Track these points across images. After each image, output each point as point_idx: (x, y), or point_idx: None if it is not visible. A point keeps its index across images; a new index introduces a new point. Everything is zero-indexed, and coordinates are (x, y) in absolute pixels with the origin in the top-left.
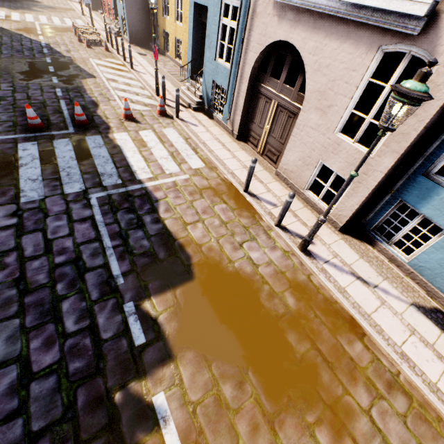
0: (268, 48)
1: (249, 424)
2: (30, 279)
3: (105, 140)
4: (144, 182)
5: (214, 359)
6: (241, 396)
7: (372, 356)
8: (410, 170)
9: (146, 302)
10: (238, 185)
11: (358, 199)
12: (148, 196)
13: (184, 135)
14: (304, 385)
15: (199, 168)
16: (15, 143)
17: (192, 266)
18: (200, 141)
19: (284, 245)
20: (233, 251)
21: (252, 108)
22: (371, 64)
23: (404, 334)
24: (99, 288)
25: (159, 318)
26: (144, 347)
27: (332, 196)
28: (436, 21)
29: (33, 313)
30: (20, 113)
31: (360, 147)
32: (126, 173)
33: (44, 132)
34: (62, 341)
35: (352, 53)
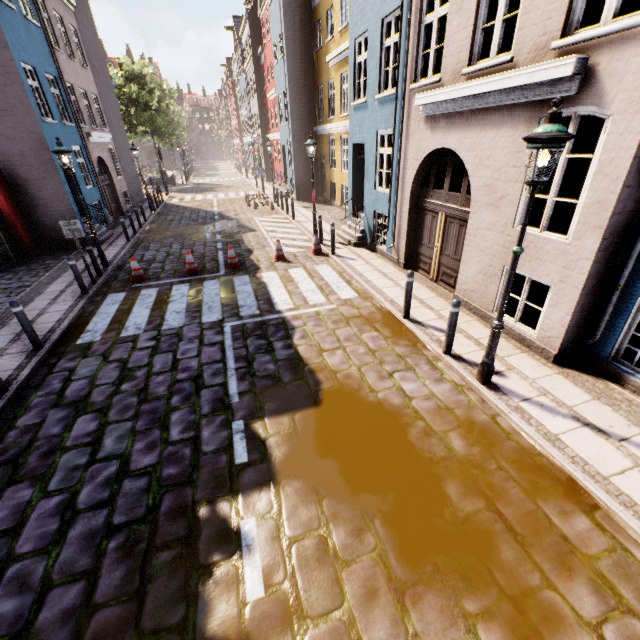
0: (427, 161)
1: (364, 585)
2: (151, 390)
3: (252, 279)
4: (283, 312)
5: (327, 495)
6: (358, 546)
7: (612, 543)
8: (633, 249)
9: (258, 422)
10: (397, 312)
11: (567, 306)
12: (285, 324)
13: (338, 270)
14: (465, 556)
15: (350, 298)
16: (171, 286)
17: (321, 391)
18: (355, 273)
19: (456, 378)
20: (378, 380)
21: (419, 228)
22: None
23: None
24: (212, 404)
25: (268, 440)
26: (244, 467)
27: None
28: (592, 75)
29: (145, 419)
30: (182, 263)
31: (550, 235)
32: (266, 305)
33: (198, 276)
34: (163, 447)
35: (512, 136)
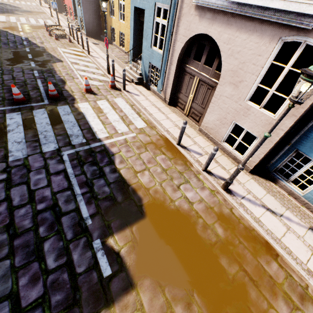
0: (191, 39)
1: None
2: (17, 224)
3: (72, 109)
4: (103, 140)
5: (166, 285)
6: None
7: (286, 274)
8: (304, 128)
9: (110, 239)
10: (173, 140)
11: (264, 149)
12: (106, 151)
13: (129, 103)
14: (237, 302)
15: (142, 127)
16: (4, 114)
17: (143, 206)
18: (142, 107)
19: (210, 186)
20: (173, 192)
21: (180, 82)
22: (273, 51)
23: (307, 253)
24: (73, 229)
25: (121, 252)
26: (111, 278)
27: (241, 145)
28: None
29: (21, 254)
30: (7, 90)
31: (265, 111)
32: (89, 134)
33: (26, 104)
34: (45, 277)
35: (258, 43)
